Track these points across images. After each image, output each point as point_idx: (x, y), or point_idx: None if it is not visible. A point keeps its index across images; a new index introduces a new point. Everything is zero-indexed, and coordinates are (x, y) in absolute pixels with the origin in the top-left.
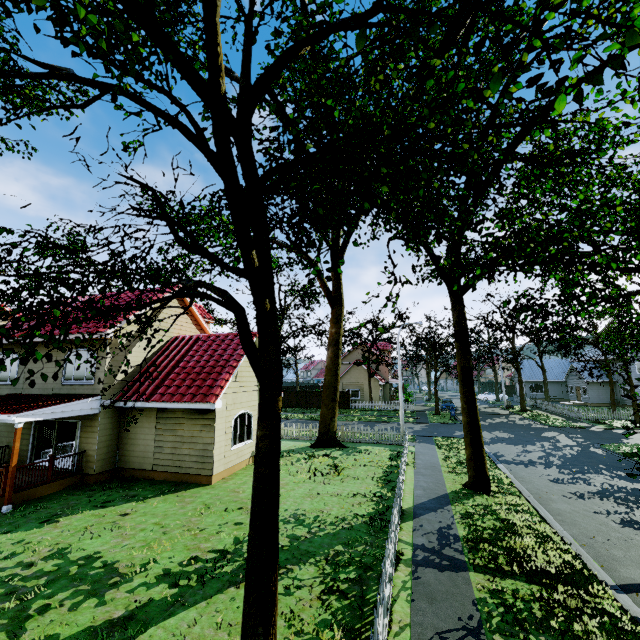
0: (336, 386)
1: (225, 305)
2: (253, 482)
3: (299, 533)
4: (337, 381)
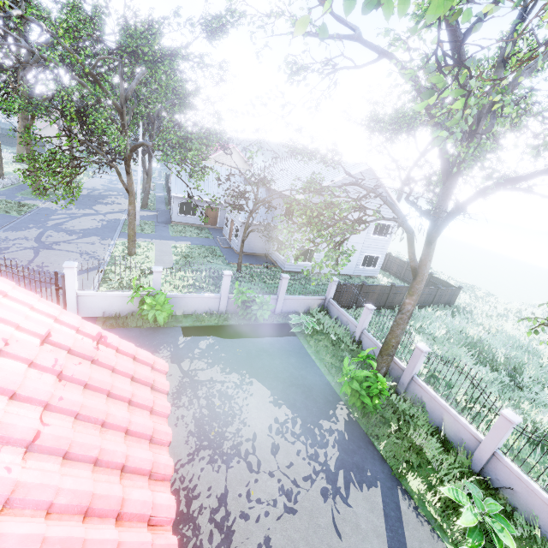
0: None
1: None
2: None
3: (8, 173)
4: None
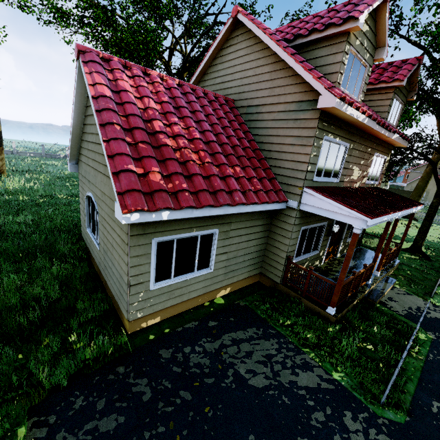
0: (424, 189)
1: (430, 163)
2: (428, 212)
3: (408, 237)
4: (426, 186)
